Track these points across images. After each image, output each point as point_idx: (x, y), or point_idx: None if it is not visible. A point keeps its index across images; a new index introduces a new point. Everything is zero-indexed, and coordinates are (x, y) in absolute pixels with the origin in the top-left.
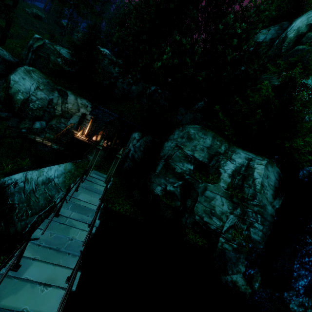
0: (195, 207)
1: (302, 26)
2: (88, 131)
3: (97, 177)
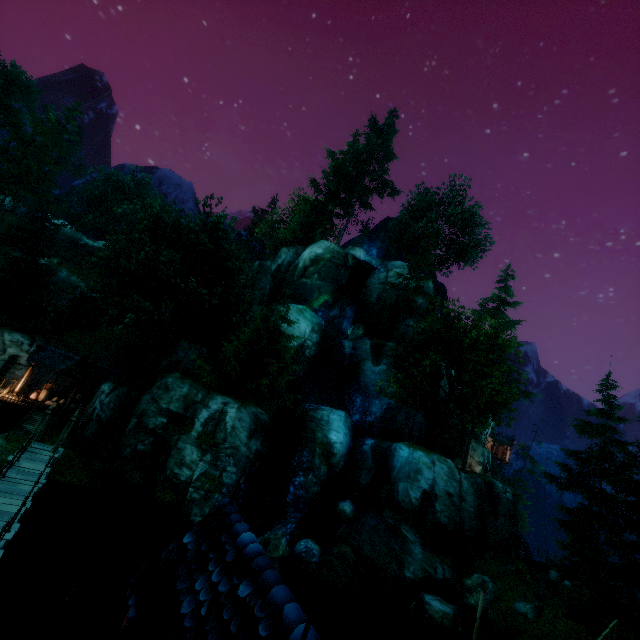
0: (166, 462)
1: (307, 258)
2: (23, 385)
3: (42, 448)
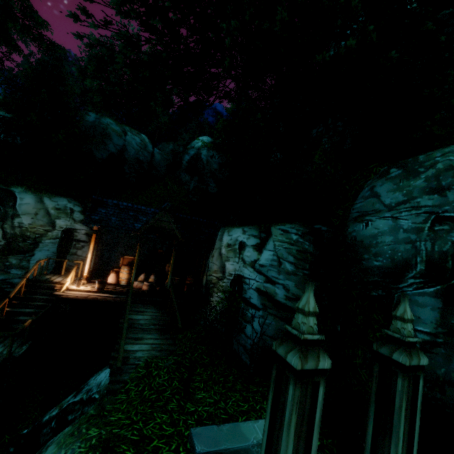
0: None
1: None
2: (91, 267)
3: None
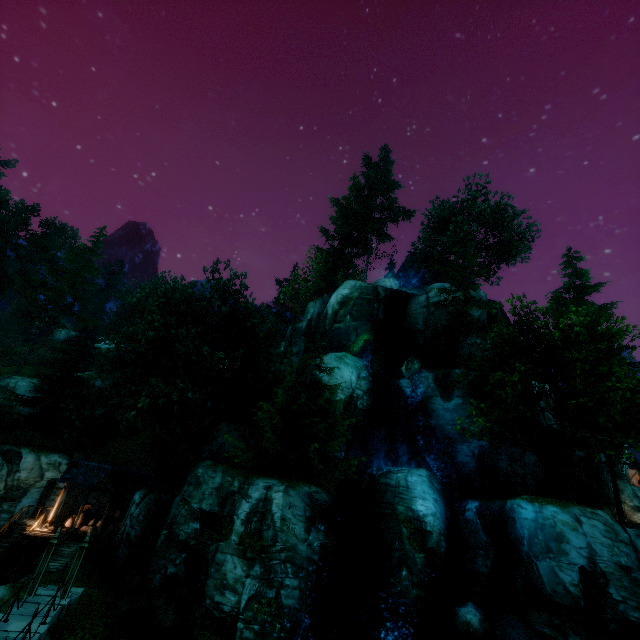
0: (204, 587)
1: (334, 303)
2: (58, 512)
3: (50, 593)
